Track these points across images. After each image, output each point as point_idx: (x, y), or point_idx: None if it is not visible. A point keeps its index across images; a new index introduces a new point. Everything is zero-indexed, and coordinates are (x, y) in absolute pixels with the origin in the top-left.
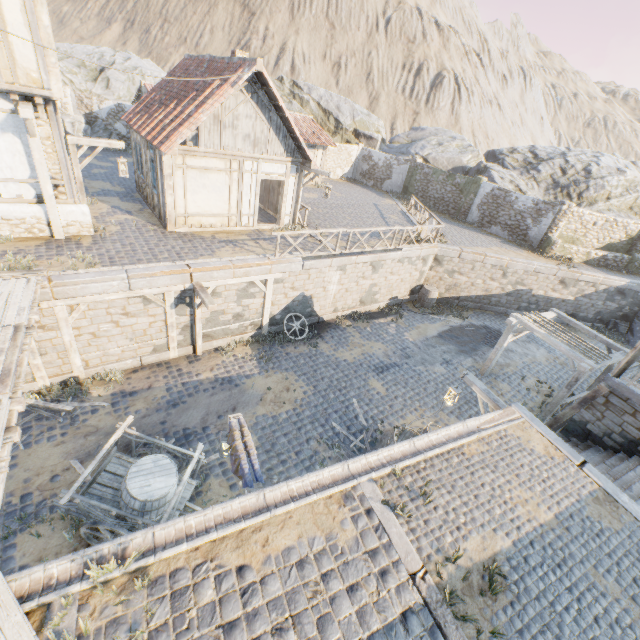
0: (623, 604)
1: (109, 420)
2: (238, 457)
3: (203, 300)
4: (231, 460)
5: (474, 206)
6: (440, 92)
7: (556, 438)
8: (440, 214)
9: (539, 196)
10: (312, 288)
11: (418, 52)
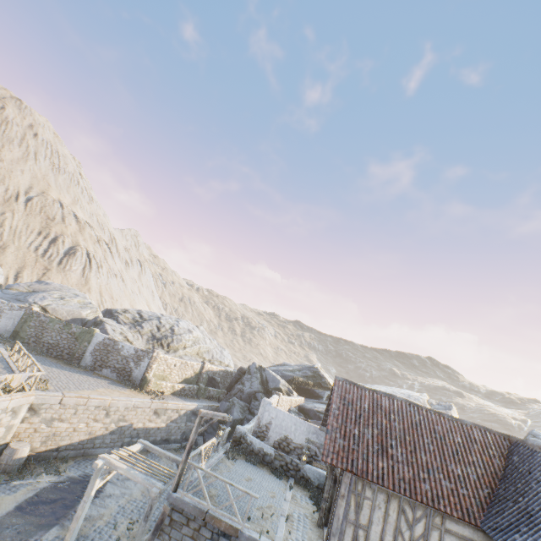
0: None
1: None
2: None
3: None
4: None
5: (88, 352)
6: (74, 259)
7: None
8: (53, 359)
9: (143, 344)
10: None
11: (57, 228)
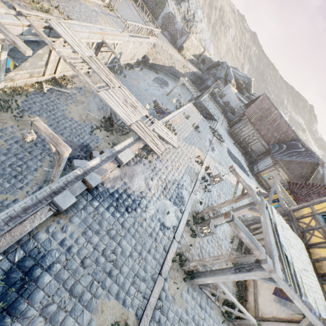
0: (206, 131)
1: (84, 99)
2: (161, 108)
3: (113, 52)
4: (156, 110)
5: (160, 17)
6: None
7: (197, 110)
8: (145, 13)
9: (179, 22)
10: (124, 49)
11: None
